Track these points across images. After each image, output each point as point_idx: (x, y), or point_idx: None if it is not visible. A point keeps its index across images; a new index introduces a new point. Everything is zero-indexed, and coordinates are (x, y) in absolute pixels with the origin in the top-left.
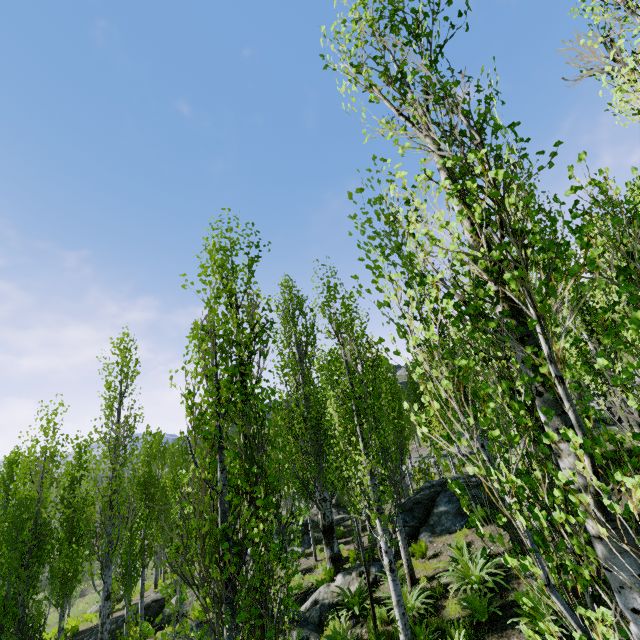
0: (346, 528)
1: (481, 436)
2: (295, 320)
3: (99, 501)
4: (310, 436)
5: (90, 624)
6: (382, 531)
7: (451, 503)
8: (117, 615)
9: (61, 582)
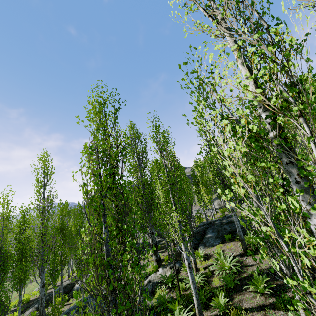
0: (162, 245)
1: (230, 201)
2: (136, 145)
3: (36, 239)
4: (145, 203)
5: (35, 296)
6: (184, 249)
7: (213, 232)
8: (49, 291)
9: (18, 279)
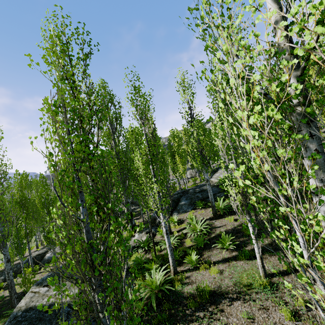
0: (136, 212)
1: (206, 172)
2: (108, 109)
3: None
4: (120, 173)
5: (0, 269)
6: (163, 218)
7: (187, 200)
8: (16, 263)
9: None
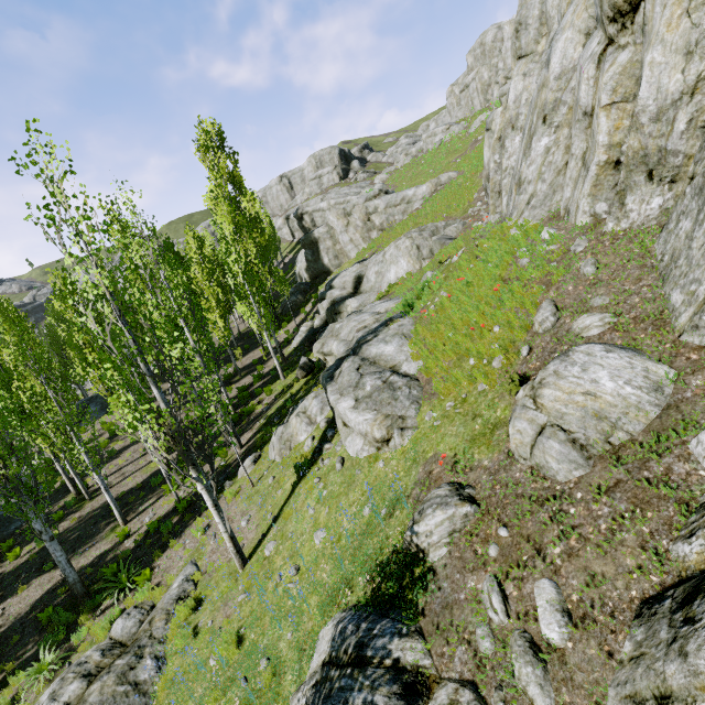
0: None
1: None
2: None
3: None
4: None
5: None
6: None
7: (97, 406)
8: None
9: None
